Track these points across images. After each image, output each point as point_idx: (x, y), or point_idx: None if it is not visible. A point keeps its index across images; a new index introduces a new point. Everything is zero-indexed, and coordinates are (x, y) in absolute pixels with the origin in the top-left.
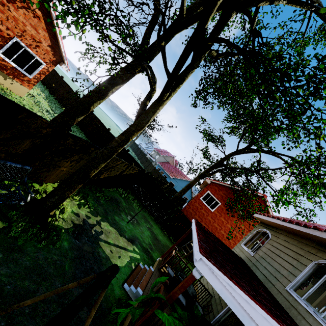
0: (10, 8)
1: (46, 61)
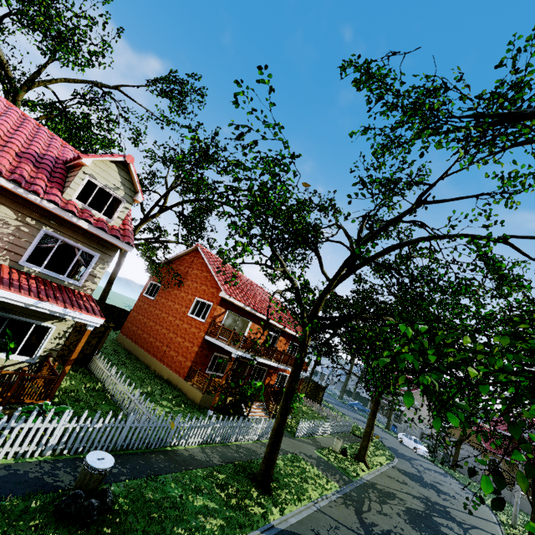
0: None
1: None
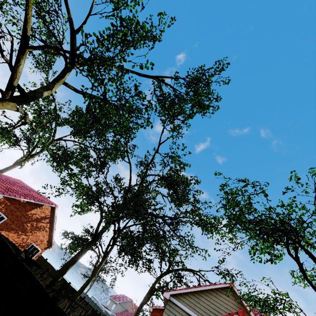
0: (37, 232)
1: (42, 249)
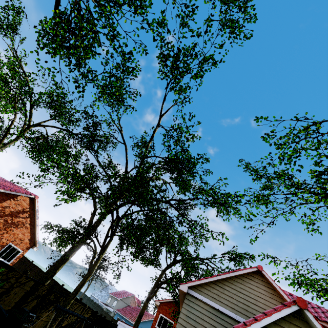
0: (14, 230)
1: (23, 249)
